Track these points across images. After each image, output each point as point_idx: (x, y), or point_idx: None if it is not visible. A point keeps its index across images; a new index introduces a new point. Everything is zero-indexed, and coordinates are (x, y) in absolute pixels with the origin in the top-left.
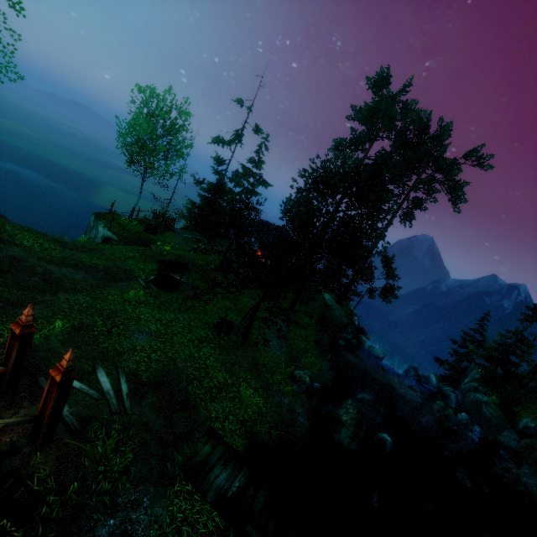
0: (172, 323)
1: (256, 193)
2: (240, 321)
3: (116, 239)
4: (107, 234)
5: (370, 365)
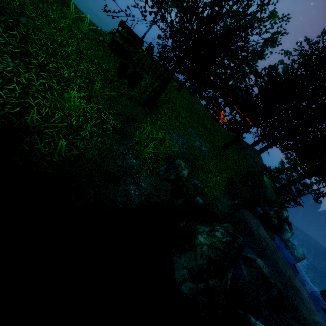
0: (83, 41)
1: (245, 80)
2: (153, 89)
3: (117, 35)
4: (114, 30)
5: (281, 254)
